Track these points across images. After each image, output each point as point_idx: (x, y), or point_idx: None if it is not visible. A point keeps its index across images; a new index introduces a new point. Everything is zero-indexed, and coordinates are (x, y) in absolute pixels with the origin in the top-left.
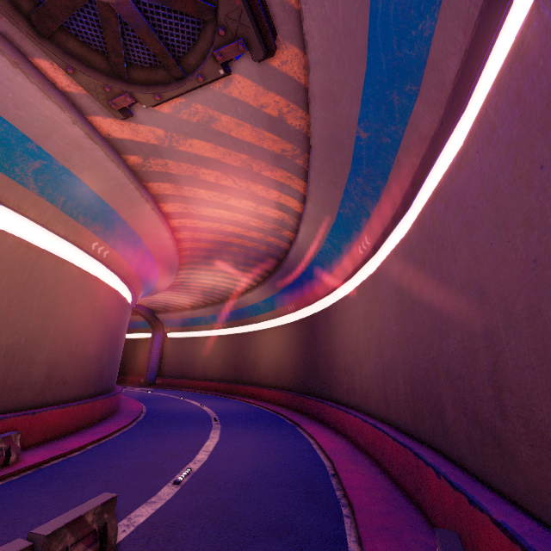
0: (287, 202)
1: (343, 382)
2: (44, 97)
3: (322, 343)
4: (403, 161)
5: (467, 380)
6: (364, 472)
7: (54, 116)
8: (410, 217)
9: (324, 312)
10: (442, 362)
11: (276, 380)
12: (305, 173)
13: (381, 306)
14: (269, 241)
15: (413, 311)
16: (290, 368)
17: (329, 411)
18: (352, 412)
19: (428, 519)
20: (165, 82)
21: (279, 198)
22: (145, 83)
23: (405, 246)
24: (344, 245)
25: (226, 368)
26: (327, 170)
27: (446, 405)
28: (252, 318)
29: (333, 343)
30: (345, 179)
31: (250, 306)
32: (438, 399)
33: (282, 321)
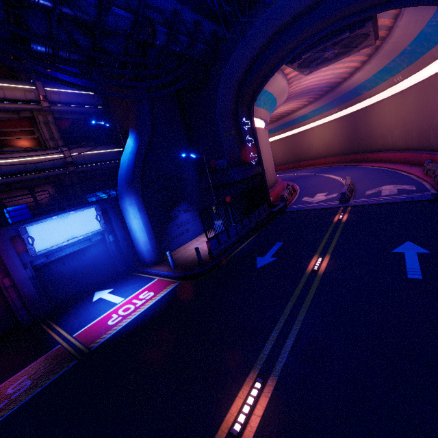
0: (352, 65)
1: (379, 142)
2: (284, 81)
3: (362, 127)
4: (425, 59)
5: (437, 130)
6: (398, 166)
7: (283, 84)
8: (425, 70)
9: (363, 110)
10: (432, 127)
11: (327, 153)
12: (369, 55)
13: (406, 107)
14: (330, 81)
15: (423, 110)
16: (337, 145)
17: (372, 156)
18: (387, 152)
19: (422, 166)
20: (329, 59)
21: (348, 65)
22: (321, 63)
23: (422, 85)
24: (384, 77)
25: (287, 156)
26: (385, 56)
27: (431, 138)
28: (301, 124)
29: (371, 125)
30: (394, 57)
31: (300, 116)
32: (429, 137)
33: (326, 120)
